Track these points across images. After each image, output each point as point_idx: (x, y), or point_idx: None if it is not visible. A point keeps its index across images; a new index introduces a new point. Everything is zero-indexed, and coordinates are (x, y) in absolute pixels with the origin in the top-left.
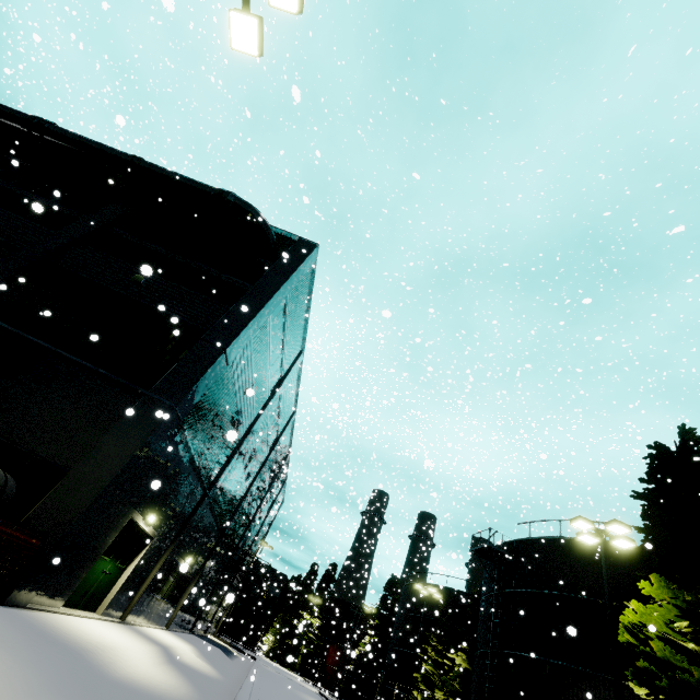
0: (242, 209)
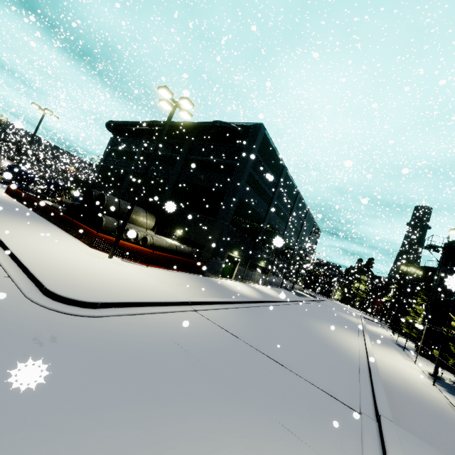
0: (223, 128)
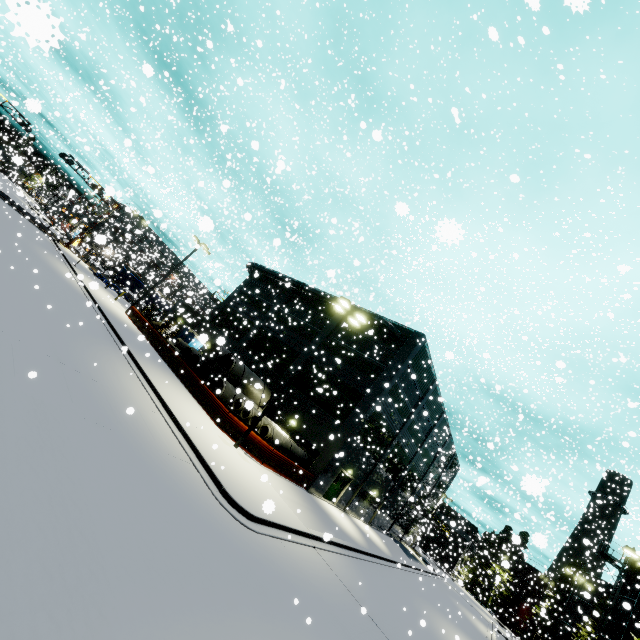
0: (380, 325)
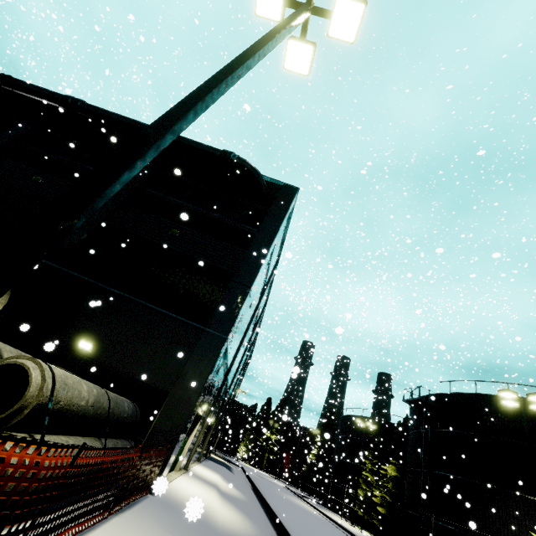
0: (242, 166)
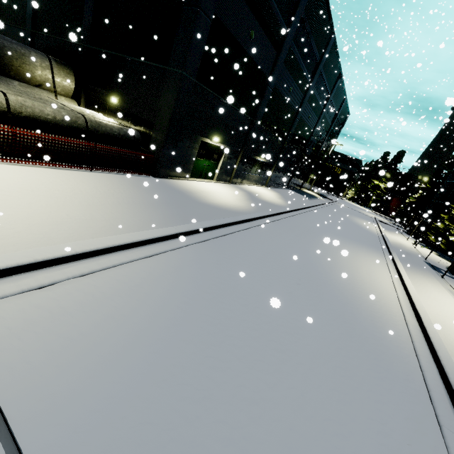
0: None
